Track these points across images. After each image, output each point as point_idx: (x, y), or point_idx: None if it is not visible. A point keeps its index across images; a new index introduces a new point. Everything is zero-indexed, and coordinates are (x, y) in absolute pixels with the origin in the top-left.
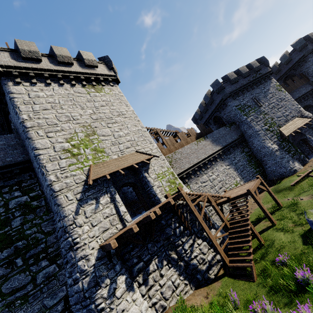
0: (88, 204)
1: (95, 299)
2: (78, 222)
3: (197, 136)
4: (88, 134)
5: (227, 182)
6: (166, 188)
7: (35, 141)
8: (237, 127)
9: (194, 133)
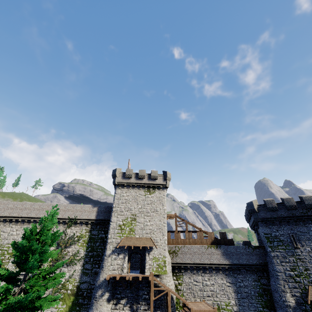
0: (114, 254)
1: (97, 292)
2: (108, 259)
3: (214, 241)
4: (132, 220)
5: (219, 296)
6: (154, 268)
7: (112, 217)
8: (264, 253)
9: (212, 237)
